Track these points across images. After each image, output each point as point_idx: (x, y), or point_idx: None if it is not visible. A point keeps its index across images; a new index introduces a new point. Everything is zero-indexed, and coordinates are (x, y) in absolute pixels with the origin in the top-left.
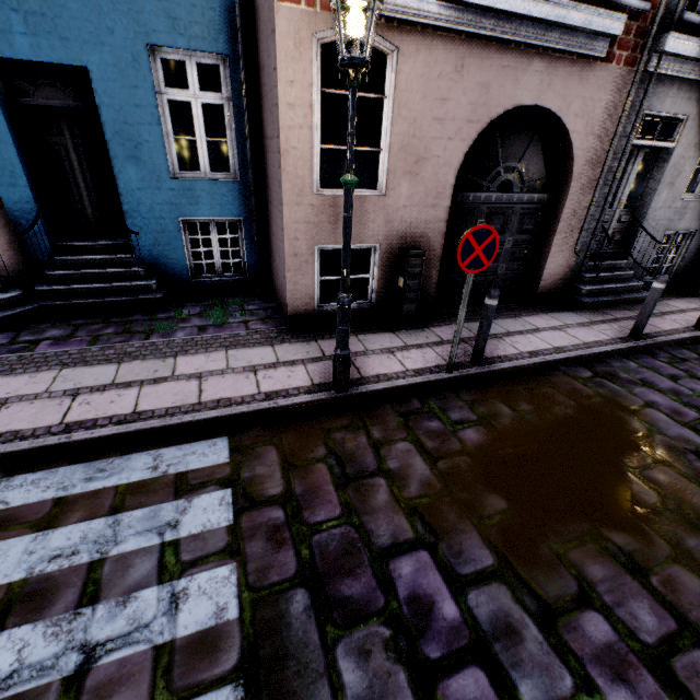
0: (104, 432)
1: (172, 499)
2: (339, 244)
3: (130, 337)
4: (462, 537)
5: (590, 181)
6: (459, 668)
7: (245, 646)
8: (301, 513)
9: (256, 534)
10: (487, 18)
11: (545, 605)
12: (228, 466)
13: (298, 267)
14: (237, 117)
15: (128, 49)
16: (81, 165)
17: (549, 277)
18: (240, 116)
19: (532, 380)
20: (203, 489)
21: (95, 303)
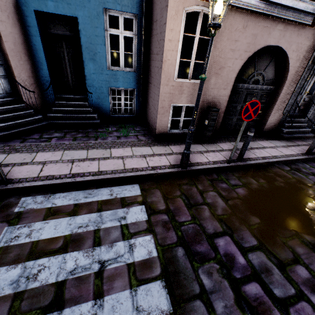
0: (89, 178)
1: (121, 207)
2: (181, 104)
3: (89, 139)
4: (242, 232)
5: (294, 81)
6: (249, 282)
7: (162, 267)
8: (174, 217)
9: (158, 224)
10: (261, 3)
11: (280, 261)
12: (141, 196)
13: (163, 113)
14: (138, 43)
15: (95, 10)
16: (69, 61)
17: (269, 124)
18: (139, 43)
19: (263, 169)
20: (133, 205)
21: (72, 123)
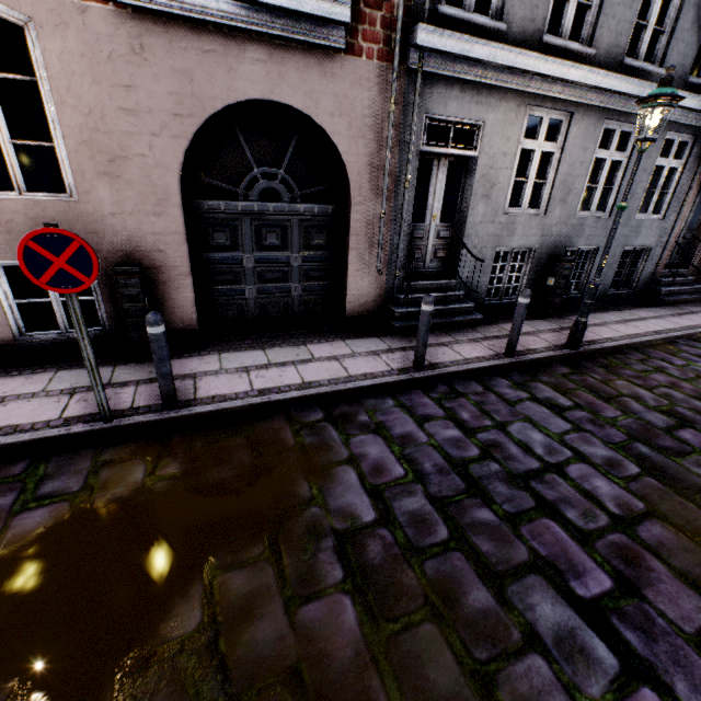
0: None
1: None
2: None
3: None
4: None
5: (376, 190)
6: None
7: None
8: None
9: None
10: None
11: None
12: None
13: None
14: None
15: None
16: None
17: (357, 298)
18: None
19: (232, 427)
20: None
21: None
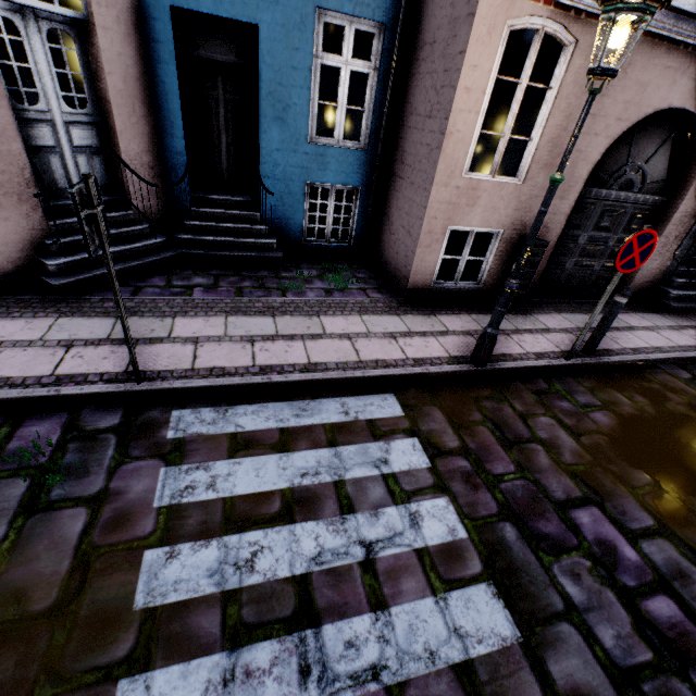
0: (296, 377)
1: (373, 440)
2: (469, 226)
3: (269, 292)
4: (621, 500)
5: None
6: (652, 595)
7: (483, 558)
8: (483, 465)
9: (453, 477)
10: (668, 17)
11: None
12: (405, 419)
13: (428, 244)
14: (380, 88)
15: (298, 10)
16: (226, 121)
17: (641, 278)
18: (382, 87)
19: (638, 375)
20: (394, 435)
21: (225, 256)
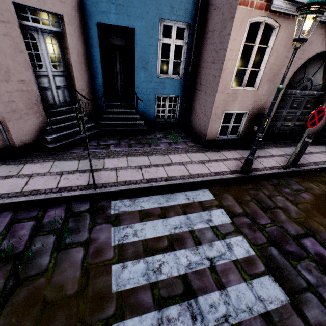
0: (163, 183)
1: (203, 211)
2: (233, 110)
3: (143, 145)
4: (323, 234)
5: None
6: None
7: (264, 264)
8: (255, 220)
9: (243, 226)
10: None
11: None
12: (215, 200)
13: (215, 119)
14: (188, 51)
15: (152, 20)
16: (120, 70)
17: (313, 129)
18: (189, 51)
19: (319, 174)
20: (212, 208)
21: (121, 130)
